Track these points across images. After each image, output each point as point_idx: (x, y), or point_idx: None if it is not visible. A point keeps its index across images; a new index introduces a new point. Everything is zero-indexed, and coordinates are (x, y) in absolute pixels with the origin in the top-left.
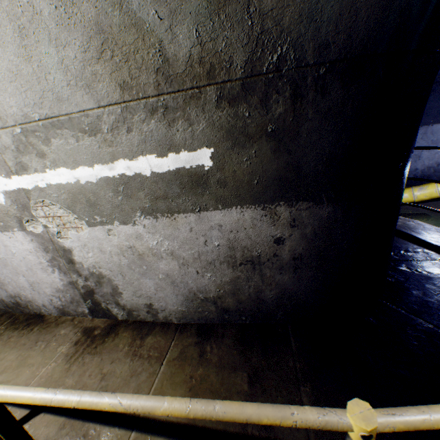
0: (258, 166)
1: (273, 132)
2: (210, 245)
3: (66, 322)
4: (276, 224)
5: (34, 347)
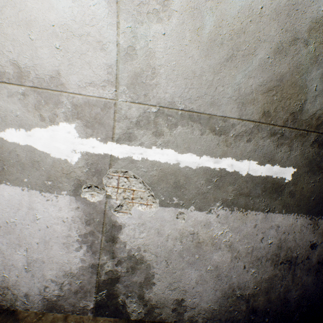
0: (317, 188)
1: None
2: (264, 241)
3: (56, 322)
4: (314, 232)
5: None
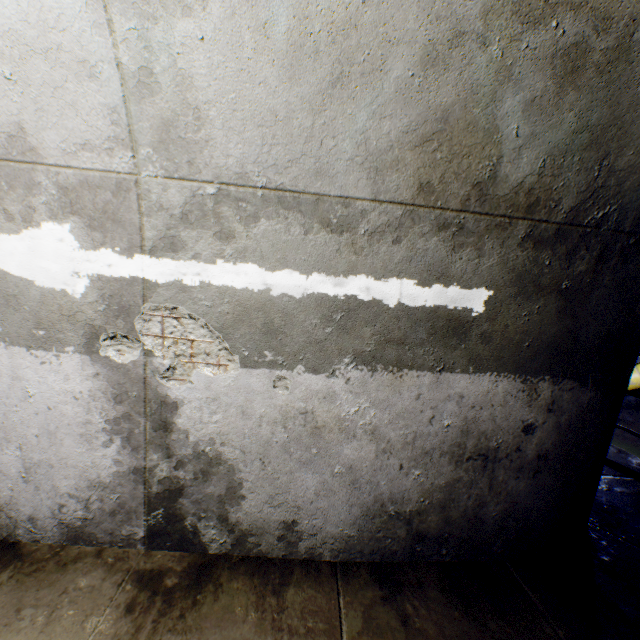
0: (536, 326)
1: (566, 290)
2: (436, 423)
3: (83, 558)
4: (531, 404)
5: (16, 623)
